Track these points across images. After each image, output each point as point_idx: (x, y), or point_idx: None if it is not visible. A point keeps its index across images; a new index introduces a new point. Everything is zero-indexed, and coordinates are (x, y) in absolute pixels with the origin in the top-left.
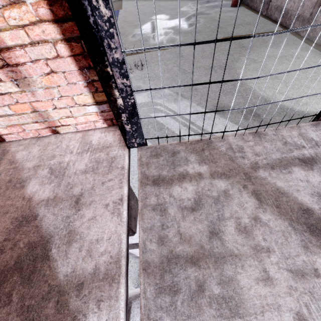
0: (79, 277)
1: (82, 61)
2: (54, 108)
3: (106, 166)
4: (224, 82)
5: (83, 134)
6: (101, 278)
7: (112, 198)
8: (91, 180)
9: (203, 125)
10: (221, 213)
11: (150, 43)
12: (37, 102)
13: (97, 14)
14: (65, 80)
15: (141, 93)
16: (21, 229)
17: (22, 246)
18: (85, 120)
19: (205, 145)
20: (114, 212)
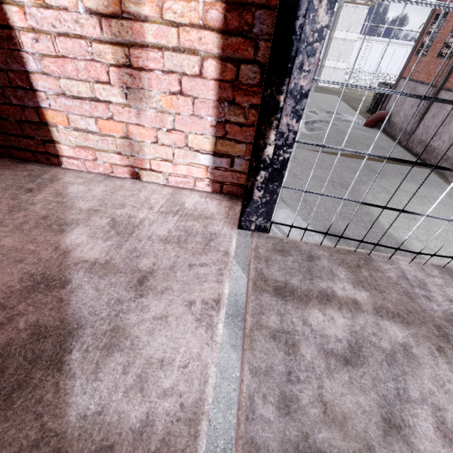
0: (108, 430)
1: (227, 91)
2: (154, 141)
3: (200, 243)
4: (437, 168)
5: (174, 190)
6: (153, 448)
7: (202, 294)
8: (171, 255)
9: (370, 228)
10: (402, 386)
11: None
12: (136, 126)
13: (309, 18)
14: (191, 109)
15: None
16: (32, 295)
17: (22, 327)
18: (186, 172)
19: (361, 261)
20: (202, 320)
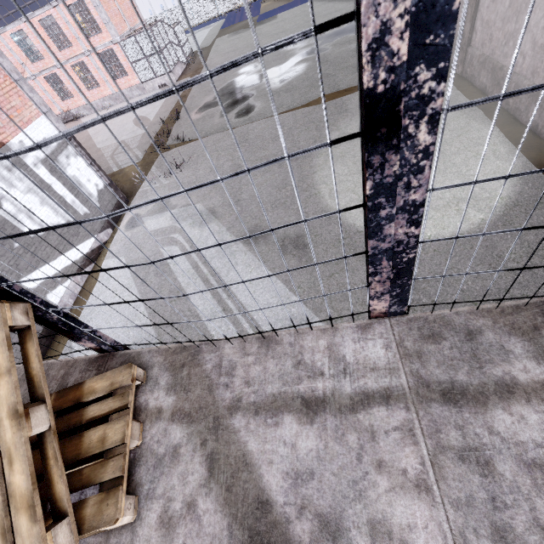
0: None
1: None
2: None
3: None
4: None
5: None
6: None
7: None
8: None
9: None
10: None
11: (214, 121)
12: None
13: None
14: None
15: (165, 211)
16: None
17: None
18: None
19: None
20: None
